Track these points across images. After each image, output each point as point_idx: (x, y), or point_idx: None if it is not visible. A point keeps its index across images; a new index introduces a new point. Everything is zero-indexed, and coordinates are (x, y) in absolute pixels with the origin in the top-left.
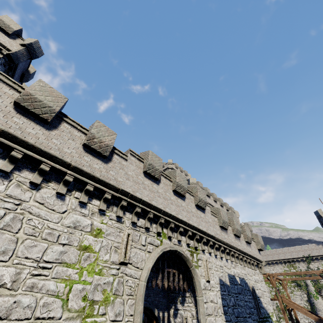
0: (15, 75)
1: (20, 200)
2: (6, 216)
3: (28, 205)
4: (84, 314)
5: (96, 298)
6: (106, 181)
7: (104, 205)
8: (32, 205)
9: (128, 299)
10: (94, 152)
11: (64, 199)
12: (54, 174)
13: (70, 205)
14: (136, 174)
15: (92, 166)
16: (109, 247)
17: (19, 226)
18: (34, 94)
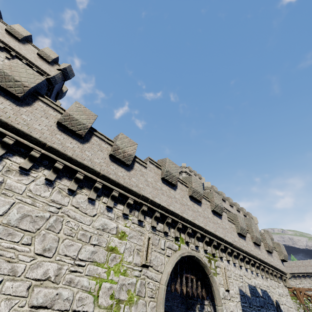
0: (52, 95)
1: (61, 204)
2: (51, 218)
3: (67, 208)
4: (112, 311)
5: (121, 297)
6: (129, 188)
7: (127, 209)
8: (70, 208)
9: (150, 301)
10: (118, 161)
11: (94, 203)
12: (86, 181)
13: (99, 209)
14: (155, 181)
15: (117, 174)
16: (132, 249)
17: (60, 227)
18: (72, 114)
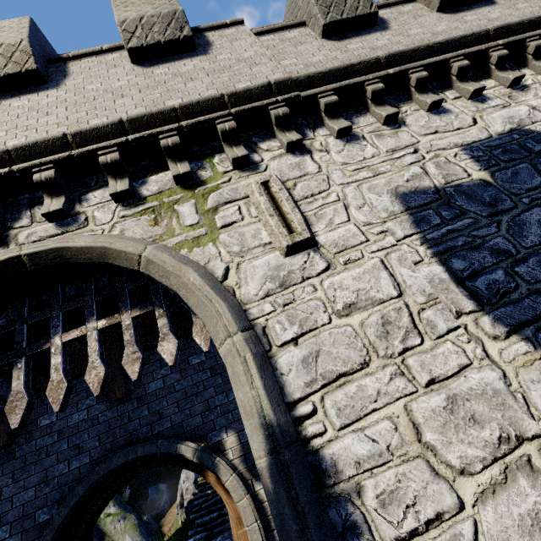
0: None
1: None
2: None
3: None
4: None
5: None
6: None
7: None
8: None
9: None
10: None
11: None
12: None
13: None
14: None
15: None
16: None
17: None
18: None
